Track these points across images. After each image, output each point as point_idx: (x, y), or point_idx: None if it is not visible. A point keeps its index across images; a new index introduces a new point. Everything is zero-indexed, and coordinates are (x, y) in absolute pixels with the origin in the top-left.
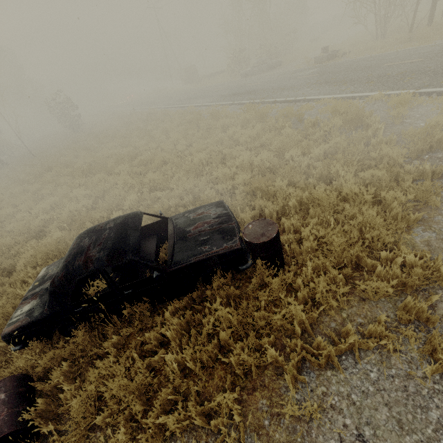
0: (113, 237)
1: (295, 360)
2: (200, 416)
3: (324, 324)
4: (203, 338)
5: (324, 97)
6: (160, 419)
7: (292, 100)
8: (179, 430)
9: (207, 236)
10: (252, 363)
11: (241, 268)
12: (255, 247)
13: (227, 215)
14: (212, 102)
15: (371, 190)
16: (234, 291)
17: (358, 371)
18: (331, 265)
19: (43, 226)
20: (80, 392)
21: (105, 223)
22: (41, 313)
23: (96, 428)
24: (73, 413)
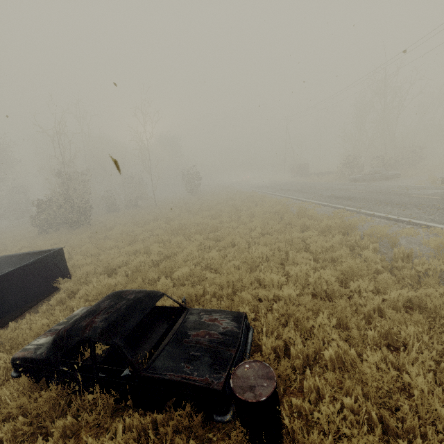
0: (122, 310)
1: None
2: None
3: None
4: None
5: (437, 225)
6: None
7: (393, 218)
8: None
9: (198, 352)
10: None
11: (214, 418)
12: (237, 400)
13: (234, 336)
14: (308, 199)
15: None
16: None
17: None
18: None
19: (119, 265)
20: None
21: (131, 292)
22: (42, 353)
23: None
24: None
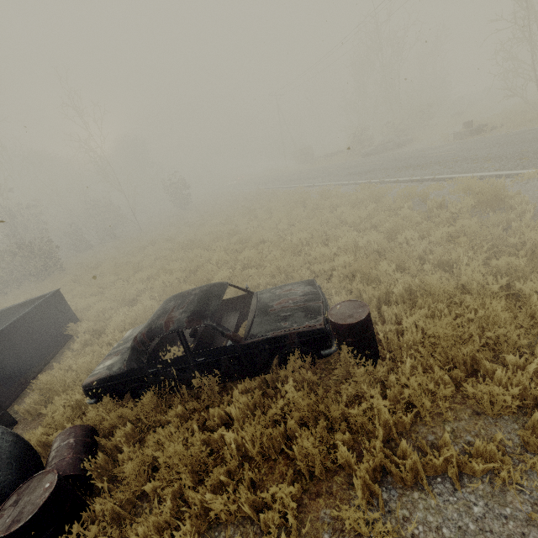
0: (196, 301)
1: (369, 463)
2: (250, 507)
3: (418, 435)
4: (268, 419)
5: (459, 175)
6: (207, 495)
7: (418, 179)
8: (225, 515)
9: (289, 312)
10: (317, 458)
11: (323, 353)
12: (340, 329)
13: (315, 294)
14: (325, 182)
15: (501, 281)
16: (311, 376)
17: (457, 500)
18: (438, 365)
19: (136, 295)
20: (137, 454)
21: (192, 289)
22: (119, 368)
23: (144, 499)
24: (127, 470)
